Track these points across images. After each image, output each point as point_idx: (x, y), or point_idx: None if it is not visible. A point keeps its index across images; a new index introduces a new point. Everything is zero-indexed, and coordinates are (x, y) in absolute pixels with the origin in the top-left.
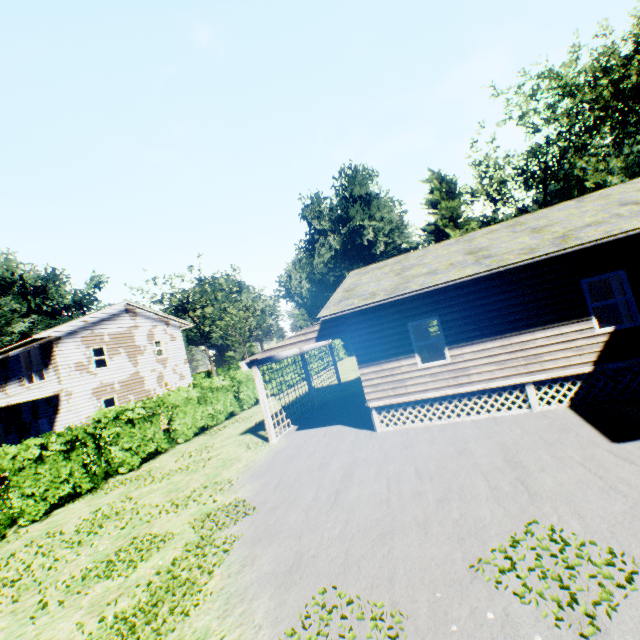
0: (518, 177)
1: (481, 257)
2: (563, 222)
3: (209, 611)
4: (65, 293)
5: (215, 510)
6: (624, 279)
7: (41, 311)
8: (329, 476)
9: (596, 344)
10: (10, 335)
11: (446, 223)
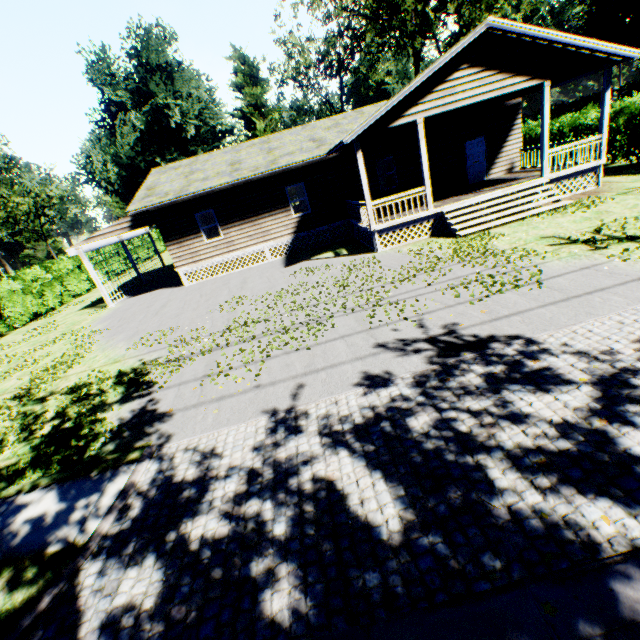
0: (319, 65)
1: (235, 170)
2: (283, 148)
3: (96, 353)
4: None
5: (80, 337)
6: (304, 188)
7: None
8: (154, 309)
9: (294, 223)
10: None
11: (252, 111)
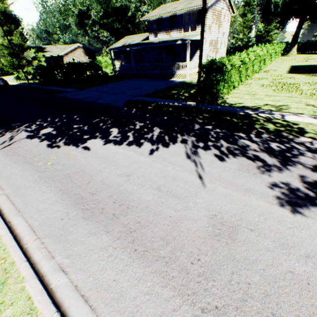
0: None
1: None
2: None
3: None
4: None
5: None
6: None
7: None
8: None
9: None
10: (132, 4)
11: None
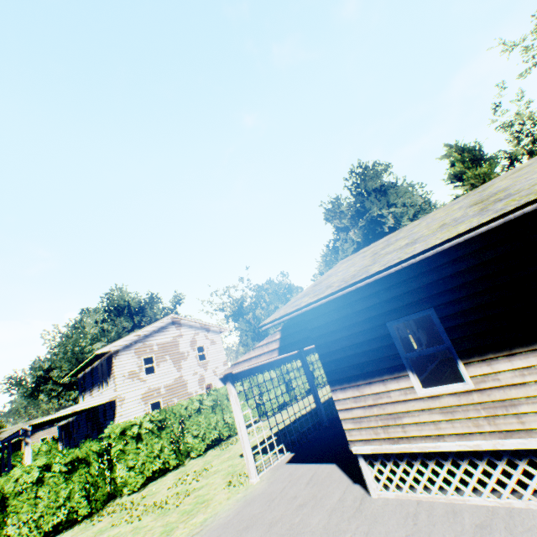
0: None
1: (491, 202)
2: None
3: None
4: (157, 310)
5: None
6: None
7: (142, 325)
8: None
9: None
10: None
11: None
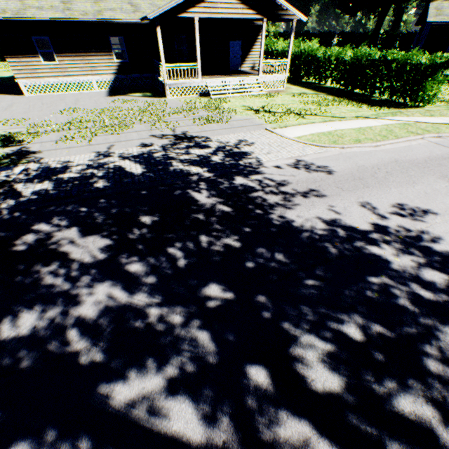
0: None
1: (67, 9)
2: (108, 2)
3: None
4: None
5: None
6: (123, 41)
7: None
8: (1, 107)
9: (116, 67)
10: None
11: None
